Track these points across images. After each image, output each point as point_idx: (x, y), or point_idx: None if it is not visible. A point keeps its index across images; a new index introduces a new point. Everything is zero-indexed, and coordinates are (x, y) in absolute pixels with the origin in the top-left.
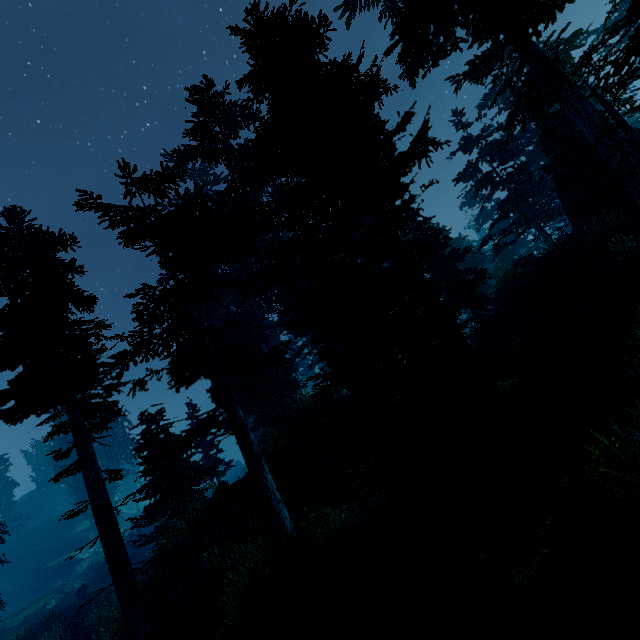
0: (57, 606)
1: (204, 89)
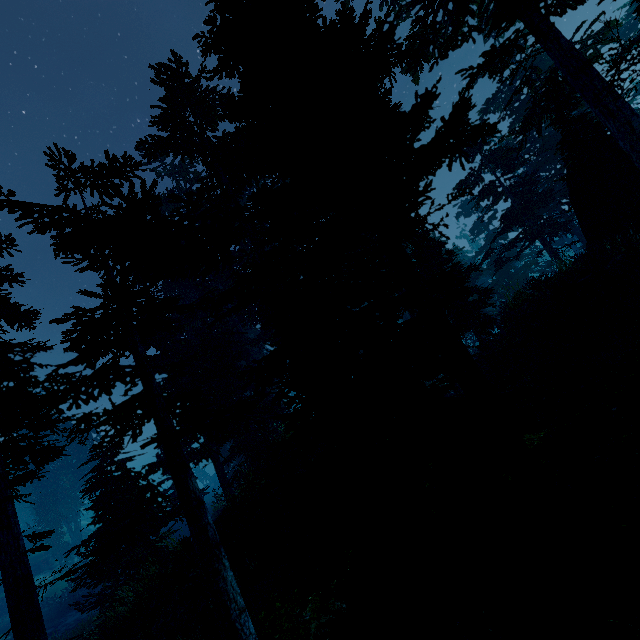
0: None
1: (172, 68)
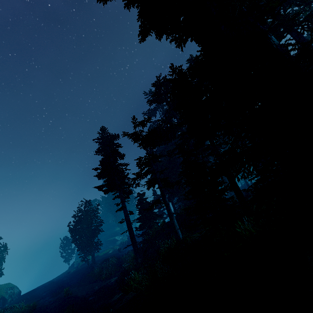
0: (112, 252)
1: (157, 83)
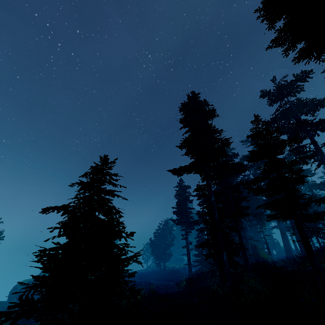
0: (178, 268)
1: None
